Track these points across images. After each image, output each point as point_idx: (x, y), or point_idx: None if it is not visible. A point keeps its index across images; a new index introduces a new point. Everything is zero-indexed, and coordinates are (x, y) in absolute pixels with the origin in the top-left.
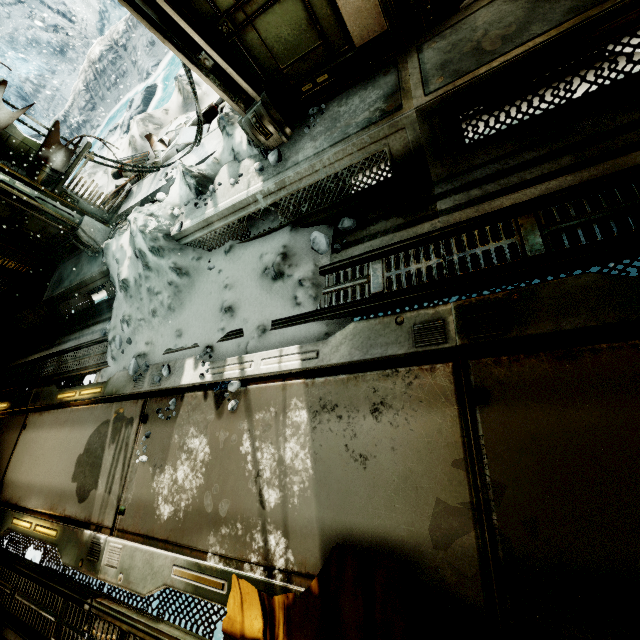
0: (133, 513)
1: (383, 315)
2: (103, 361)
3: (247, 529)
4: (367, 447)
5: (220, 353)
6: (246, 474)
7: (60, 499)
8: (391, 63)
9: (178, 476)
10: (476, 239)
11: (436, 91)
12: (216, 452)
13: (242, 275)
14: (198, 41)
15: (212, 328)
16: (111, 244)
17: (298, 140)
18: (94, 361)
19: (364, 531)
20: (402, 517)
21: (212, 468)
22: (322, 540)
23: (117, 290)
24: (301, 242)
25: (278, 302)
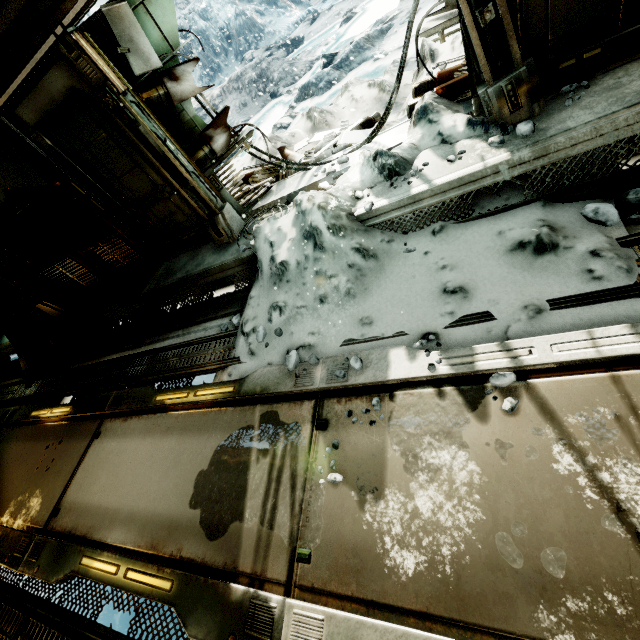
0: (330, 561)
1: None
2: (230, 357)
3: (639, 605)
4: None
5: (451, 341)
6: (587, 506)
7: (169, 532)
8: None
9: (419, 505)
10: None
11: None
12: (496, 471)
13: (467, 255)
14: None
15: (428, 313)
16: (263, 227)
17: (555, 113)
18: (212, 358)
19: None
20: None
21: (496, 495)
22: None
23: (263, 276)
24: (565, 216)
25: (549, 279)
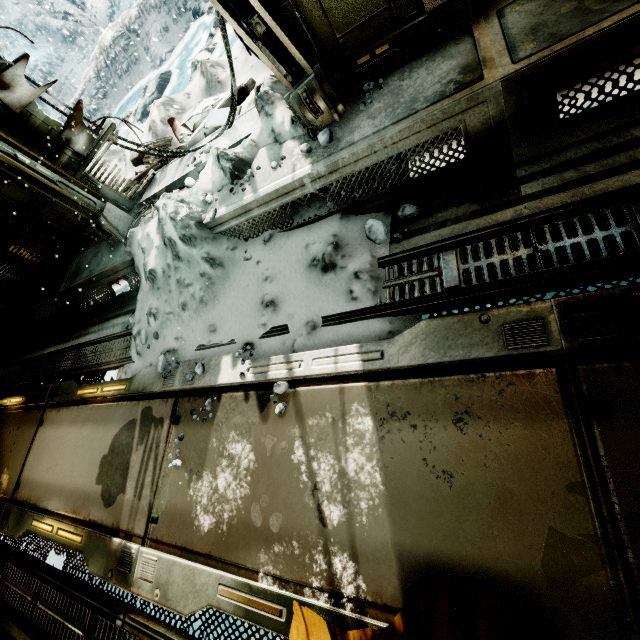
0: (168, 522)
1: (462, 312)
2: (126, 356)
3: (305, 548)
4: (451, 462)
5: (262, 351)
6: (300, 486)
7: (84, 502)
8: (464, 30)
9: (219, 484)
10: (577, 227)
11: (528, 58)
12: (263, 460)
13: (284, 266)
14: (252, 2)
15: (251, 323)
16: (136, 232)
17: (352, 118)
18: (116, 356)
19: (455, 560)
20: (504, 547)
21: (259, 477)
22: (401, 567)
23: (142, 281)
24: (353, 231)
25: (329, 296)
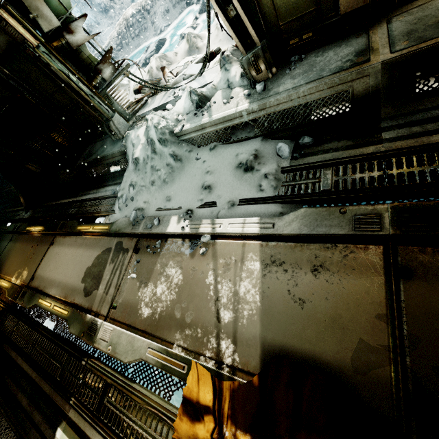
0: (122, 309)
1: (329, 205)
2: (111, 210)
3: (205, 334)
4: (305, 294)
5: (197, 215)
6: (208, 297)
7: (72, 292)
8: (363, 29)
9: (157, 291)
10: (414, 161)
11: (401, 50)
12: (187, 280)
13: (220, 166)
14: None
15: (193, 198)
16: (131, 133)
17: (280, 77)
18: (105, 209)
19: (297, 351)
20: (329, 346)
21: (183, 290)
22: (262, 351)
23: (129, 164)
24: (268, 149)
25: (246, 187)
